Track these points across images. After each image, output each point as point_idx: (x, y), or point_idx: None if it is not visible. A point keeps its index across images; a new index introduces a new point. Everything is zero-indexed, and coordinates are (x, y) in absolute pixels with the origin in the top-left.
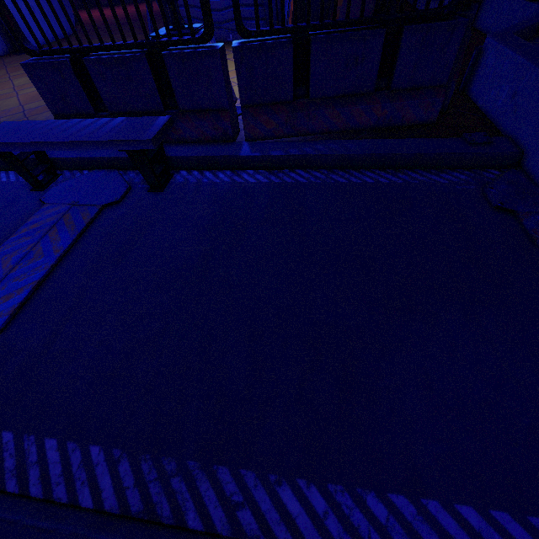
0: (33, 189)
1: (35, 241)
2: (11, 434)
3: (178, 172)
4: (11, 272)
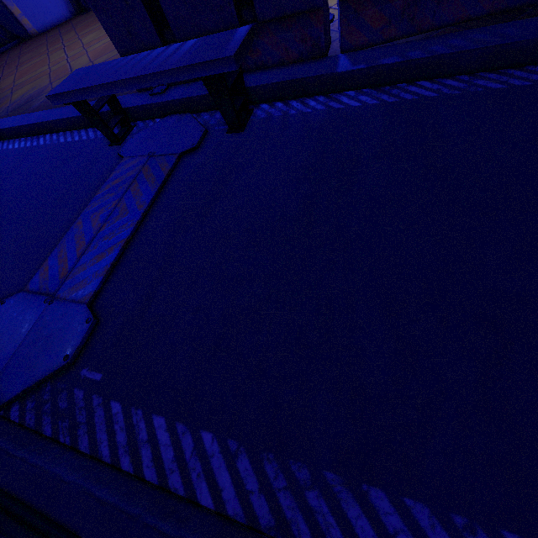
0: (110, 144)
1: (119, 197)
2: (119, 405)
3: (258, 106)
4: (100, 230)
